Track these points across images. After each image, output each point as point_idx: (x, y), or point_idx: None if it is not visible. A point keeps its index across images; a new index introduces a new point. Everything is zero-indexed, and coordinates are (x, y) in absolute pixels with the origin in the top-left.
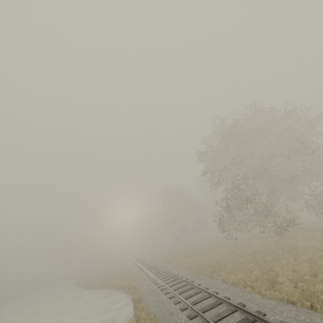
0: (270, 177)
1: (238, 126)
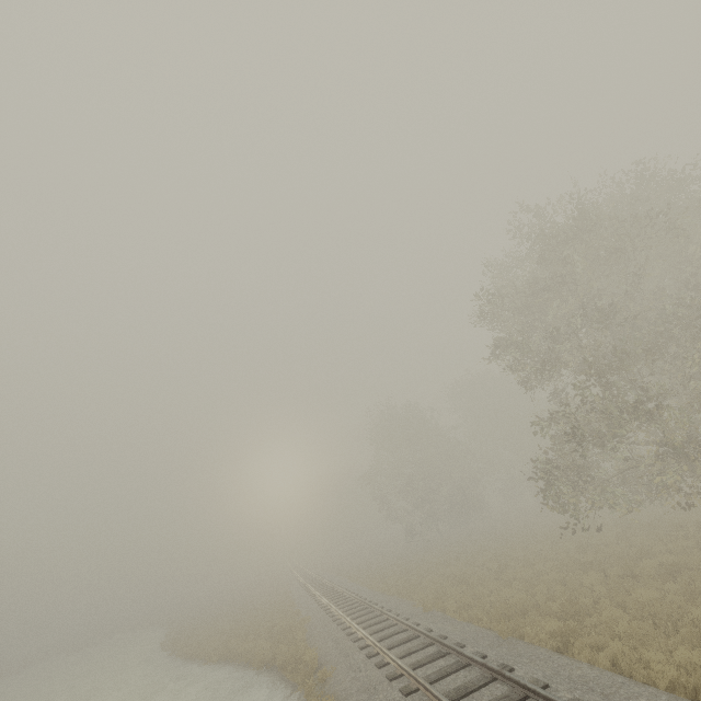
0: (699, 351)
1: (598, 215)
